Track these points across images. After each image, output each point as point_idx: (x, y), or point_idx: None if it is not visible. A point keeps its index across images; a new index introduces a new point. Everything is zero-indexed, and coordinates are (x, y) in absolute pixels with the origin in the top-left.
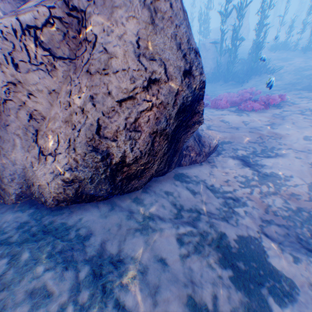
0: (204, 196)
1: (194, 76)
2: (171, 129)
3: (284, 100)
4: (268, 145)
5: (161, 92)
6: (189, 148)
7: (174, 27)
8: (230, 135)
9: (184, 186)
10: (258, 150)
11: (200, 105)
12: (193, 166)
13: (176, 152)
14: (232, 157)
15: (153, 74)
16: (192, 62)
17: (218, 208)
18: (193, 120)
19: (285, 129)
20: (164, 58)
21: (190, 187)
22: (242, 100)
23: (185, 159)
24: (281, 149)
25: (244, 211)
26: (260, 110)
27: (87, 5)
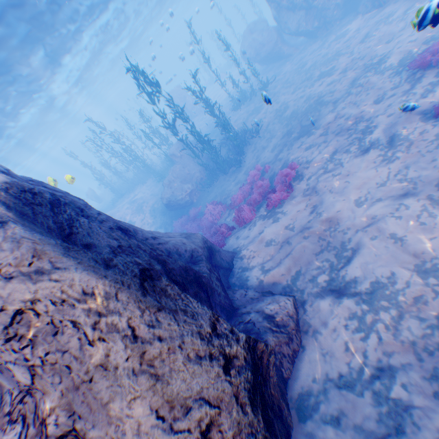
0: (348, 412)
1: (234, 353)
2: (261, 428)
3: (298, 166)
4: (335, 241)
5: (224, 429)
6: (276, 348)
7: (179, 352)
8: (291, 260)
9: (319, 423)
10: (333, 260)
11: (258, 347)
12: (298, 363)
13: (279, 408)
14: (319, 295)
15: (200, 424)
16: (220, 346)
17: (377, 417)
18: (264, 362)
19: (330, 205)
20: (196, 393)
21: (325, 413)
22: (261, 192)
23: (284, 365)
24: (351, 239)
25: (402, 386)
26: (288, 195)
27: (71, 421)
